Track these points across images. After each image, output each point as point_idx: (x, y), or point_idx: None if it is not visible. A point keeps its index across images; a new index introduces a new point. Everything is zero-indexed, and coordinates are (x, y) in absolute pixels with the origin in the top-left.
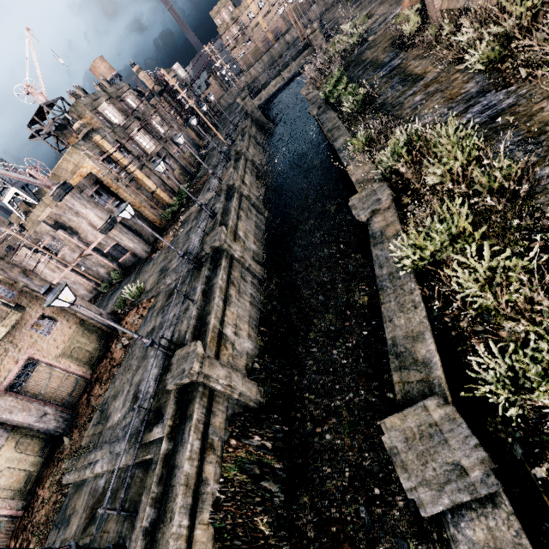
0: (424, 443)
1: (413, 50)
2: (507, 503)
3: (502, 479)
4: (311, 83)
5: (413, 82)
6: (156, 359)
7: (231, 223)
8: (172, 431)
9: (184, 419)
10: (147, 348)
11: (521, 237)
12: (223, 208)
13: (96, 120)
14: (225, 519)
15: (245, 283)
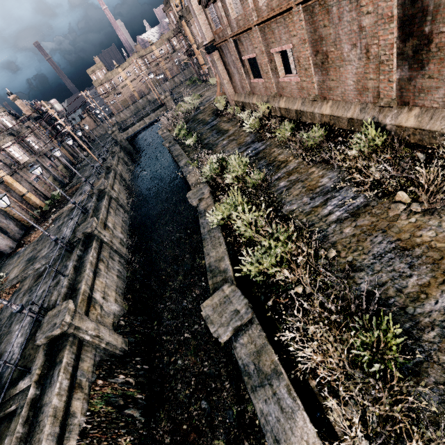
0: (221, 306)
1: (223, 117)
2: (256, 320)
3: (260, 319)
4: (165, 127)
5: (223, 134)
6: (22, 330)
7: (101, 216)
8: (40, 378)
9: (54, 365)
10: (11, 325)
11: (266, 206)
12: (94, 206)
13: None
14: (91, 444)
15: (113, 261)
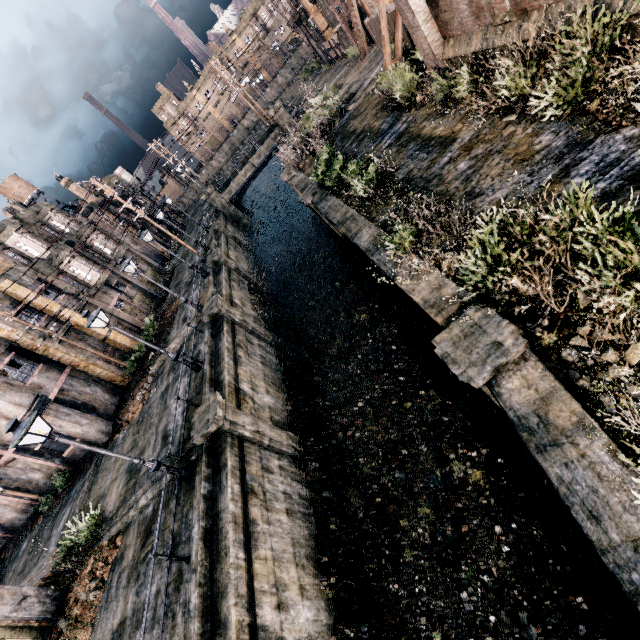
0: None
1: (419, 110)
2: None
3: None
4: (292, 166)
5: (442, 147)
6: None
7: (227, 377)
8: None
9: None
10: None
11: None
12: (211, 353)
13: (3, 259)
14: None
15: (271, 476)
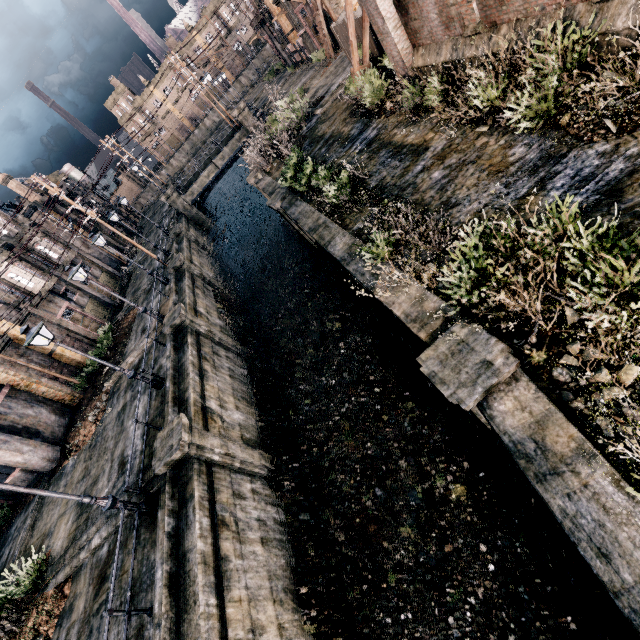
0: None
1: (389, 117)
2: None
3: None
4: (258, 169)
5: (415, 155)
6: None
7: (192, 395)
8: None
9: None
10: None
11: None
12: (173, 368)
13: None
14: None
15: (243, 502)
